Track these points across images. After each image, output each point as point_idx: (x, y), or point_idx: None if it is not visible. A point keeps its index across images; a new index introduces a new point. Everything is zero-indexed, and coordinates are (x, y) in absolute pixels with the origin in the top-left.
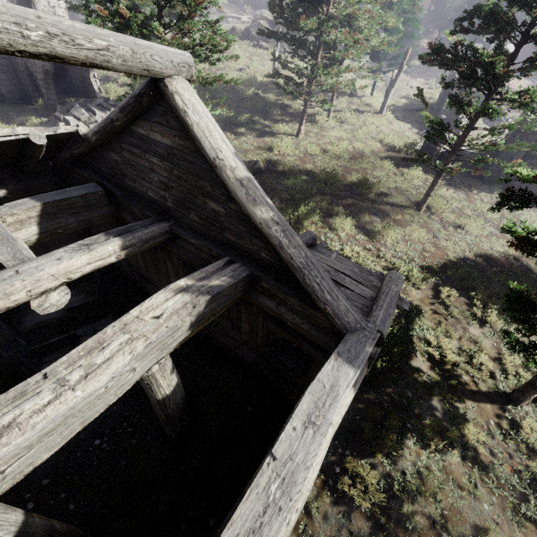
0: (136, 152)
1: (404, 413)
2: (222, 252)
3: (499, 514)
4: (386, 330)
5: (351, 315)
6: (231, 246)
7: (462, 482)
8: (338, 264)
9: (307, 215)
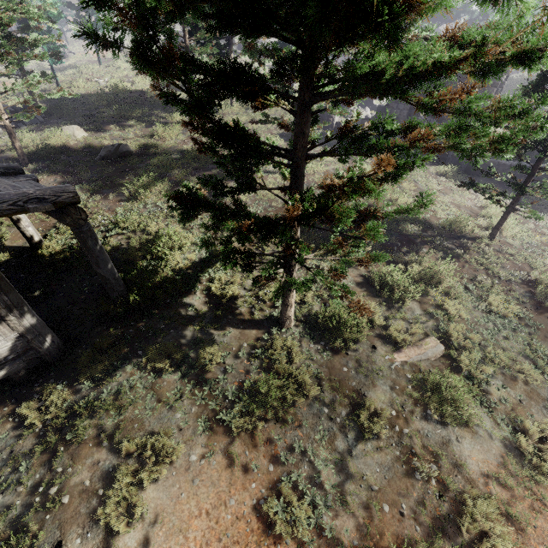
0: None
1: (142, 341)
2: None
3: (190, 422)
4: None
5: None
6: None
7: (166, 397)
8: (4, 182)
9: (150, 184)
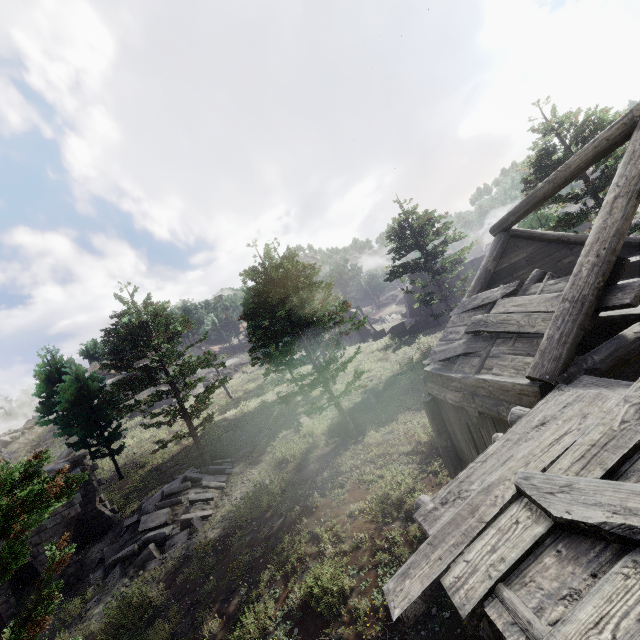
0: (505, 281)
1: None
2: None
3: None
4: None
5: None
6: None
7: None
8: None
9: None
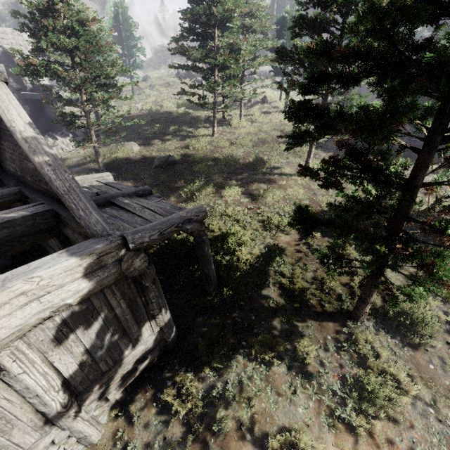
0: None
1: (242, 332)
2: (41, 199)
3: (312, 417)
4: (138, 237)
5: (100, 225)
6: (47, 193)
7: (282, 389)
8: (151, 204)
9: (201, 188)
